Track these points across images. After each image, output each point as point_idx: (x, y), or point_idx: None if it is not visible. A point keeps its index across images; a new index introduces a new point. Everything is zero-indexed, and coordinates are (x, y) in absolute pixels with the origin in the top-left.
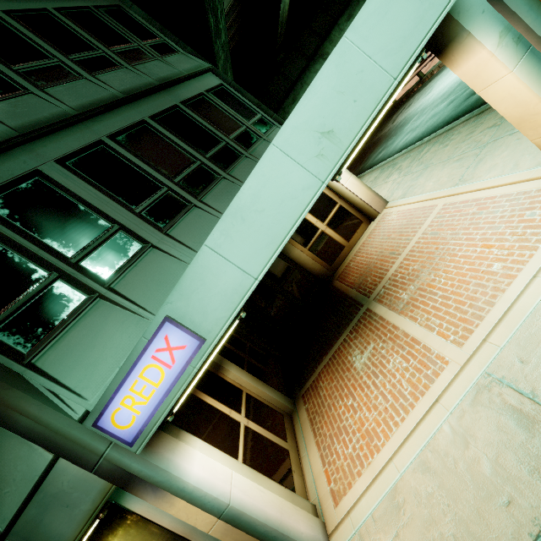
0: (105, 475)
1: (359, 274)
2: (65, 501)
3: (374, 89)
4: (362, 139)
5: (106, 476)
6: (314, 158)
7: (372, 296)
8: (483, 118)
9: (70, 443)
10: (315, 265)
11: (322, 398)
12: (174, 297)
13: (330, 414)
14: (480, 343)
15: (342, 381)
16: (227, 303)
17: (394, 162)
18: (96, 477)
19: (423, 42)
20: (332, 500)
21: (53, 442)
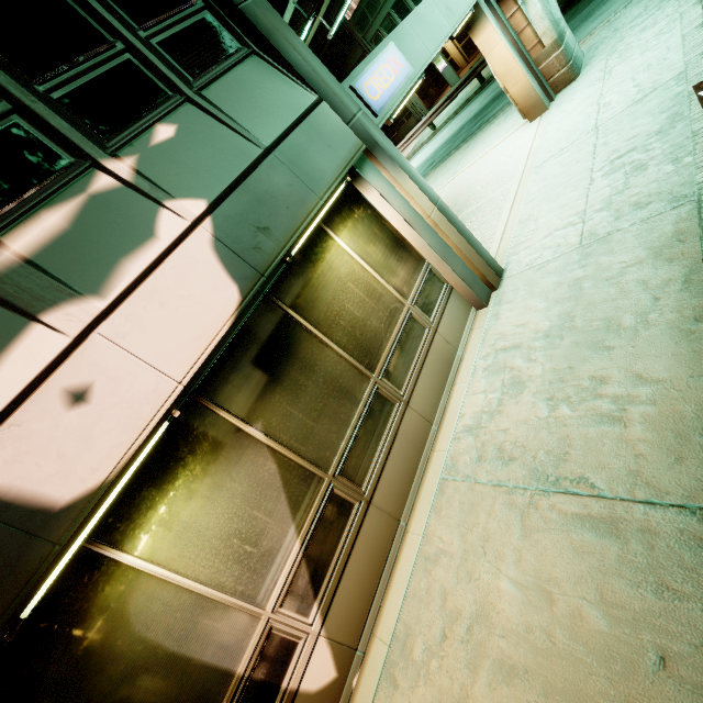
0: (357, 133)
1: None
2: (327, 141)
3: (462, 5)
4: (460, 26)
5: (358, 134)
6: (446, 16)
7: None
8: (450, 159)
9: (331, 93)
10: None
11: None
12: (392, 37)
13: None
14: (523, 170)
15: None
16: (420, 60)
17: None
18: (351, 131)
19: (475, 2)
20: None
21: (319, 86)
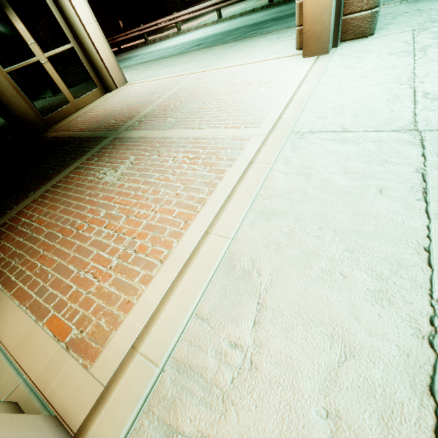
0: None
1: (95, 121)
2: None
3: None
4: None
5: None
6: None
7: (122, 128)
8: (213, 48)
9: None
10: (18, 100)
11: (30, 233)
12: None
13: (56, 242)
14: (276, 121)
15: (80, 201)
16: None
17: (128, 67)
18: None
19: None
20: (79, 356)
21: None
